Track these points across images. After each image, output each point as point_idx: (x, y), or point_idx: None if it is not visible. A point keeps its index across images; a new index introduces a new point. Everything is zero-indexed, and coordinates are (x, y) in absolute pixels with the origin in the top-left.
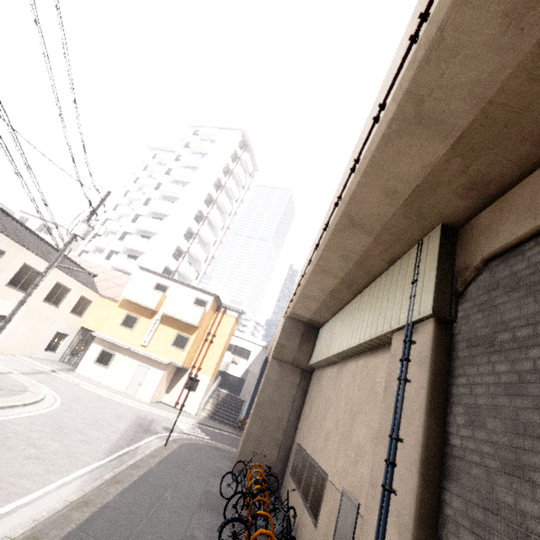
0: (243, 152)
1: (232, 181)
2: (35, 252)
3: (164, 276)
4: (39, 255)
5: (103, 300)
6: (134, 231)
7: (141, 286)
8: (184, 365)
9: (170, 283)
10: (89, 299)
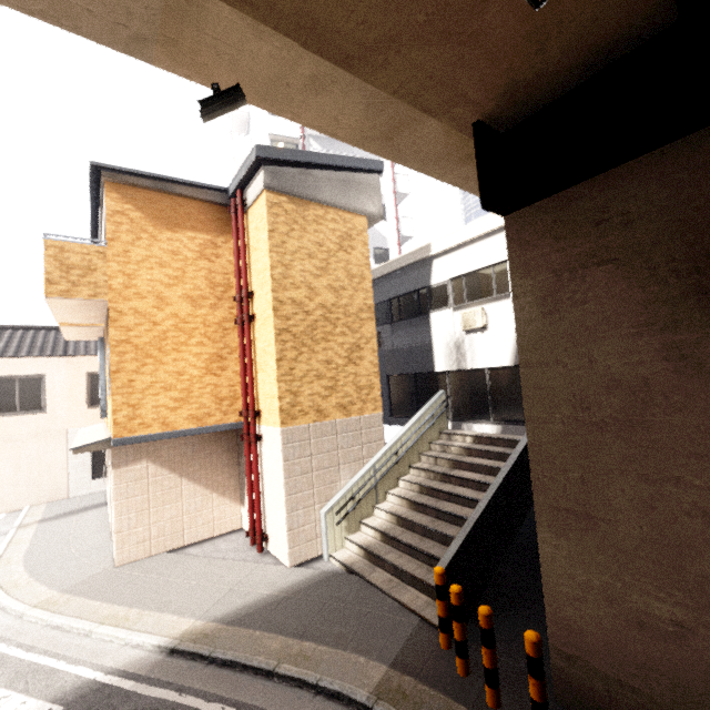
0: None
1: None
2: None
3: None
4: None
5: None
6: None
7: None
8: (159, 430)
9: None
10: None
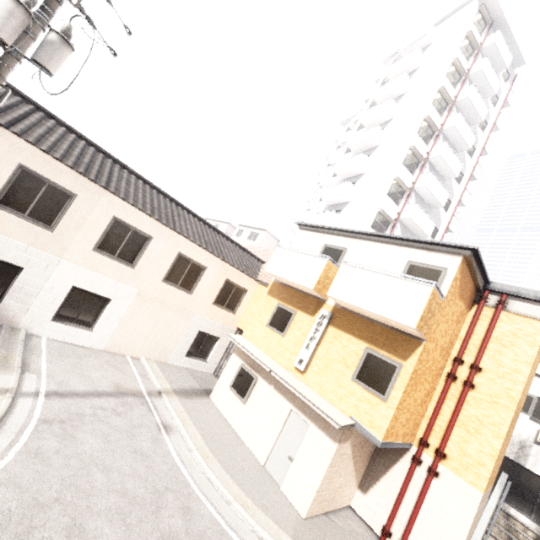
0: (485, 35)
1: (469, 88)
2: (131, 202)
3: (336, 231)
4: (138, 206)
5: (261, 289)
6: (322, 210)
7: (292, 251)
8: (391, 439)
9: (349, 241)
10: (240, 287)
